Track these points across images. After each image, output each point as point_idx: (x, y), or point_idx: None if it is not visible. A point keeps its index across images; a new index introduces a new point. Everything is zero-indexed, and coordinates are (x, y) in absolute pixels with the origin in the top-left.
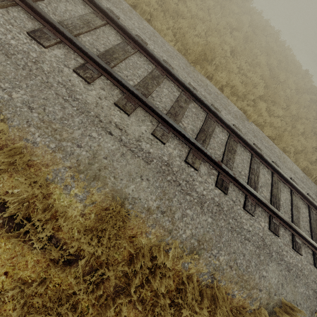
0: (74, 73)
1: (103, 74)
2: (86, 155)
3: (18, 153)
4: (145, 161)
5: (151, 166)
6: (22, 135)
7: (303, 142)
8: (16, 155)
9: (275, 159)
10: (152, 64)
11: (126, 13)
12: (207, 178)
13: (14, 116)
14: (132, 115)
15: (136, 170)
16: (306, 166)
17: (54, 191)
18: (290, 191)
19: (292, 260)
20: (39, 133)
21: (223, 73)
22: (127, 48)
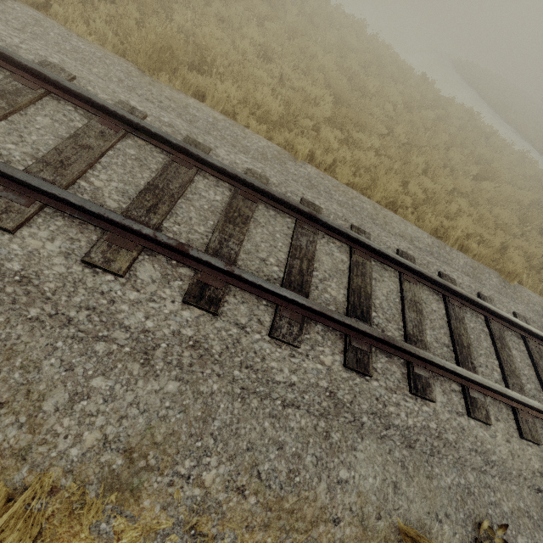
0: None
1: None
2: None
3: None
4: None
5: None
6: None
7: (427, 184)
8: None
9: (359, 221)
10: (6, 70)
11: None
12: (159, 288)
13: None
14: None
15: None
16: (442, 225)
17: None
18: (398, 275)
19: (413, 420)
20: None
21: (228, 83)
22: None
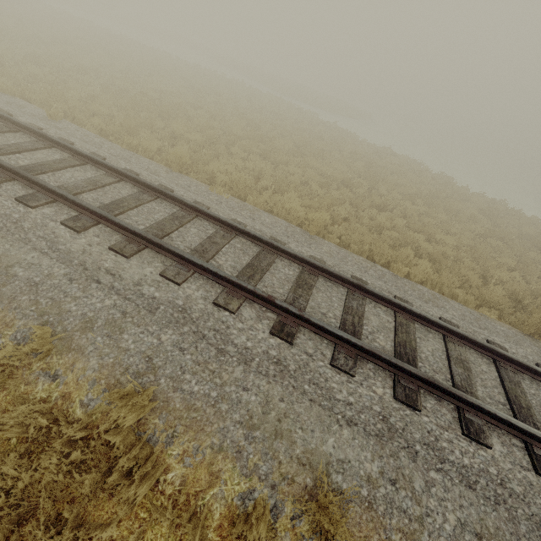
0: (538, 476)
1: None
2: None
3: None
4: None
5: None
6: None
7: None
8: None
9: None
10: (539, 382)
11: (436, 302)
12: None
13: None
14: None
15: None
16: None
17: None
18: None
19: None
20: None
21: None
22: (511, 376)
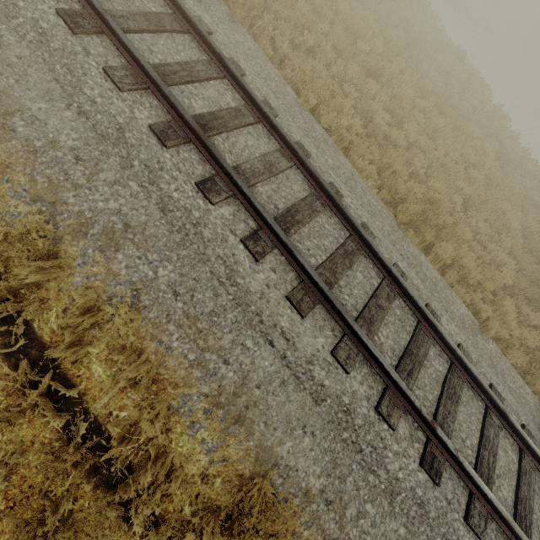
0: (240, 243)
1: (278, 247)
2: (233, 379)
3: (144, 361)
4: (314, 398)
5: (321, 409)
6: (156, 334)
7: None
8: (142, 366)
9: (526, 418)
10: (345, 229)
11: (319, 143)
12: (408, 446)
13: (153, 304)
14: (308, 317)
15: (299, 414)
16: None
17: (173, 427)
18: None
19: None
20: (179, 334)
21: (449, 245)
22: (315, 205)
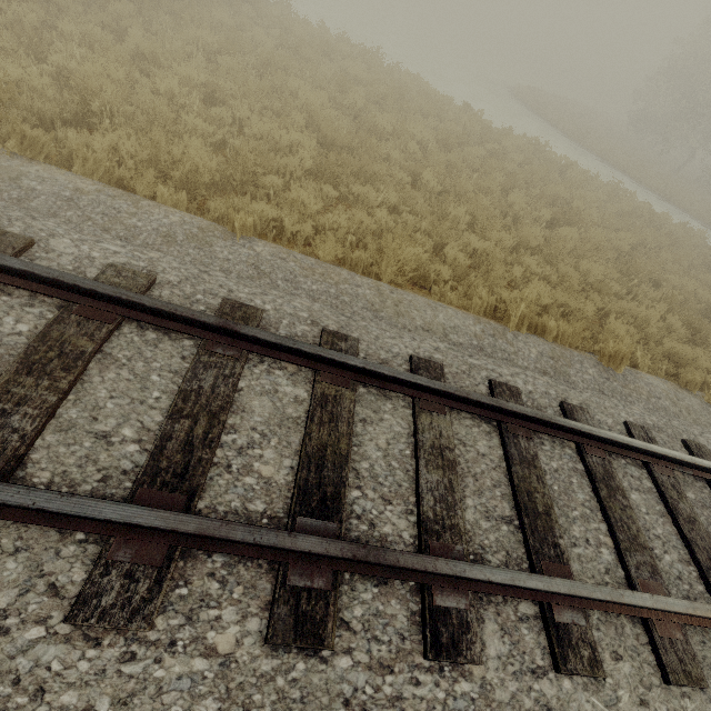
0: None
1: None
2: None
3: None
4: None
5: None
6: None
7: (475, 244)
8: None
9: (342, 319)
10: None
11: None
12: None
13: None
14: None
15: None
16: (504, 299)
17: None
18: (412, 402)
19: None
20: None
21: (114, 135)
22: None
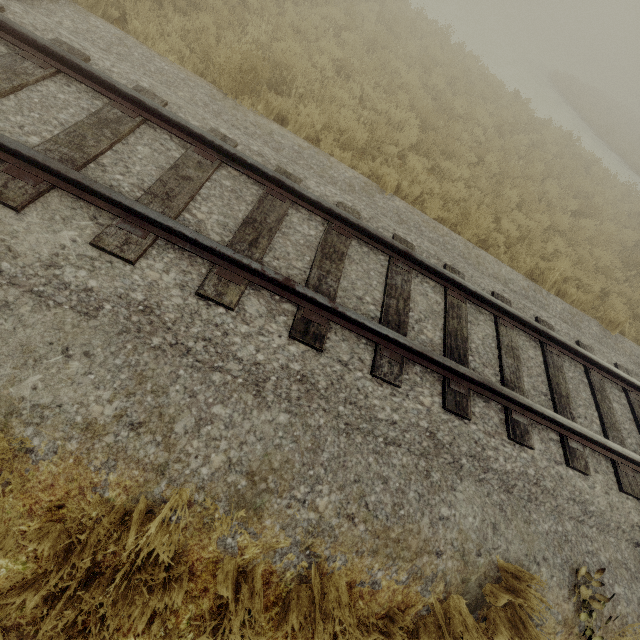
0: None
1: None
2: None
3: None
4: (82, 311)
5: (101, 321)
6: None
7: (522, 221)
8: None
9: (452, 260)
10: (104, 97)
11: (38, 2)
12: (266, 322)
13: None
14: (32, 209)
15: (51, 337)
16: (537, 267)
17: None
18: (494, 319)
19: (511, 465)
20: None
21: (311, 106)
22: (22, 67)
